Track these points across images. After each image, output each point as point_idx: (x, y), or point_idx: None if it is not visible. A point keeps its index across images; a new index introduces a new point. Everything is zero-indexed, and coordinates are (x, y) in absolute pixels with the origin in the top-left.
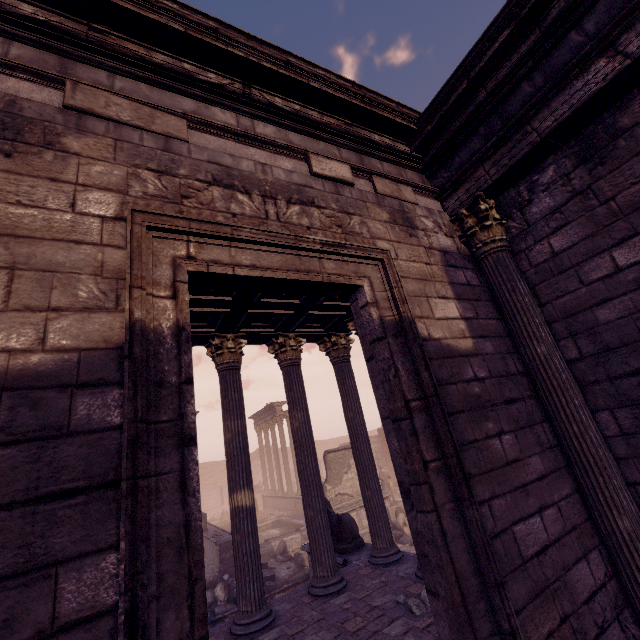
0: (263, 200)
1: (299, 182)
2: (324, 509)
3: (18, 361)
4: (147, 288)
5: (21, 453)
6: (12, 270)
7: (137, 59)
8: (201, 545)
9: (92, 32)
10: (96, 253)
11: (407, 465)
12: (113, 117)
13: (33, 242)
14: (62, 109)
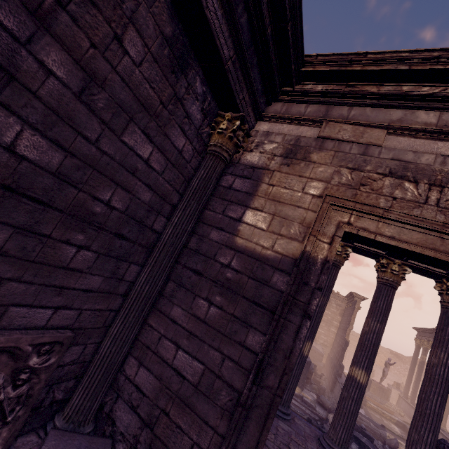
0: (428, 188)
1: None
2: (431, 446)
3: (264, 251)
4: (318, 236)
5: (254, 284)
6: (273, 215)
7: (369, 94)
8: (293, 362)
9: (347, 88)
10: (304, 213)
11: None
12: (339, 138)
13: (283, 205)
14: (316, 138)
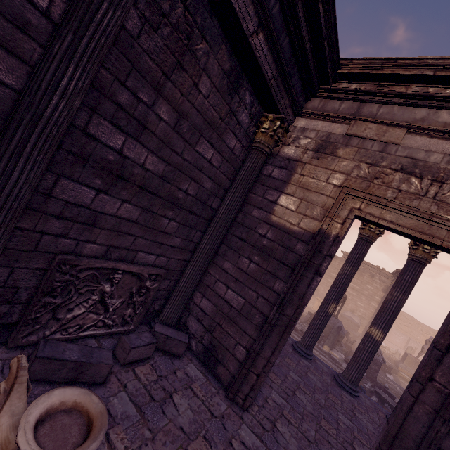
0: (430, 183)
1: None
2: None
3: (291, 227)
4: (333, 217)
5: (282, 249)
6: (301, 200)
7: (397, 94)
8: (305, 302)
9: (378, 87)
10: (325, 199)
11: (420, 369)
12: (363, 136)
13: (310, 192)
14: (344, 135)
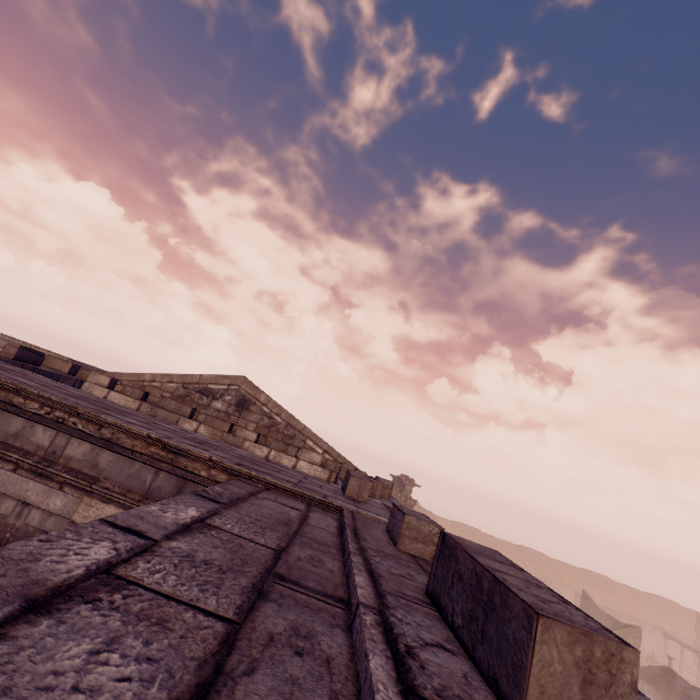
0: None
1: (50, 529)
2: None
3: None
4: None
5: None
6: None
7: None
8: None
9: None
10: None
11: None
12: None
13: None
14: None
